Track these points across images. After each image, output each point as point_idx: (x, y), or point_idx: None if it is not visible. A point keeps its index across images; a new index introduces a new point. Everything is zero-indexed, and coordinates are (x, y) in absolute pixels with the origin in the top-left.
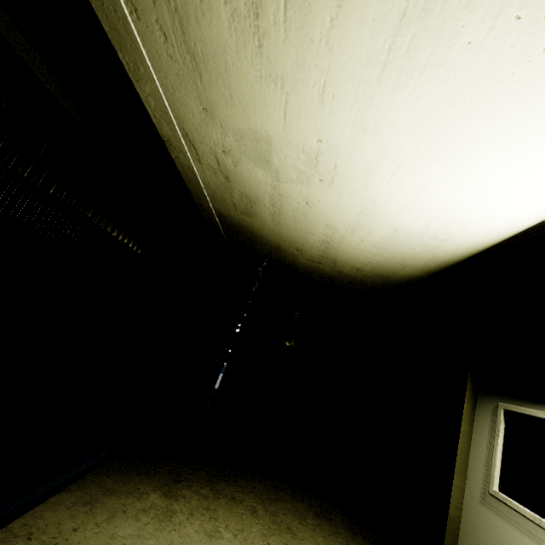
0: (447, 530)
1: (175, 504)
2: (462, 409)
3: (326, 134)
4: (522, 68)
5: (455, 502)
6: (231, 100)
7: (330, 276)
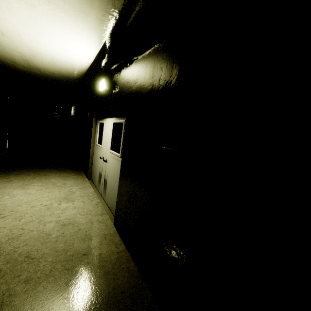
0: (90, 157)
1: None
2: (93, 125)
3: None
4: (42, 19)
5: (92, 150)
6: None
7: (43, 76)
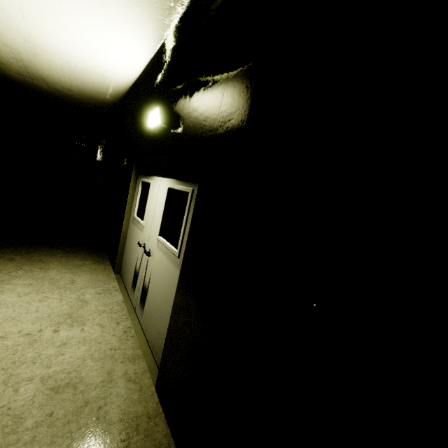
0: (121, 237)
1: None
2: (130, 184)
3: None
4: None
5: (125, 225)
6: None
7: (52, 92)
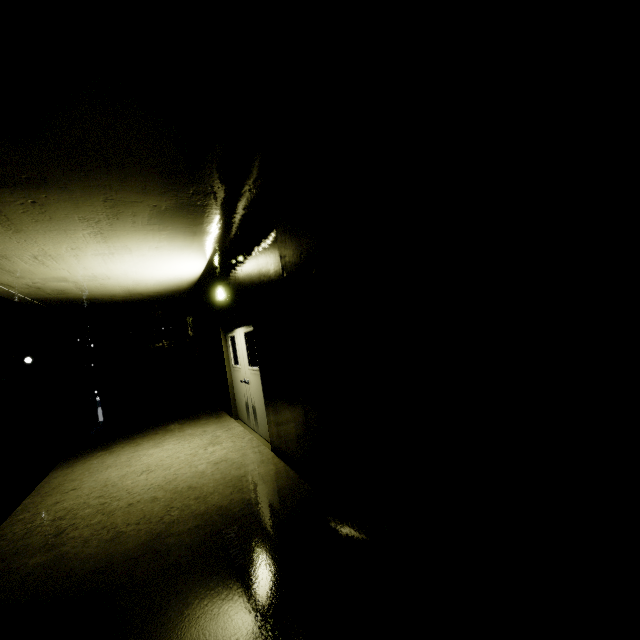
0: (229, 387)
1: (113, 449)
2: (222, 343)
3: (95, 272)
4: (150, 259)
5: (229, 377)
6: (35, 274)
7: (145, 298)
